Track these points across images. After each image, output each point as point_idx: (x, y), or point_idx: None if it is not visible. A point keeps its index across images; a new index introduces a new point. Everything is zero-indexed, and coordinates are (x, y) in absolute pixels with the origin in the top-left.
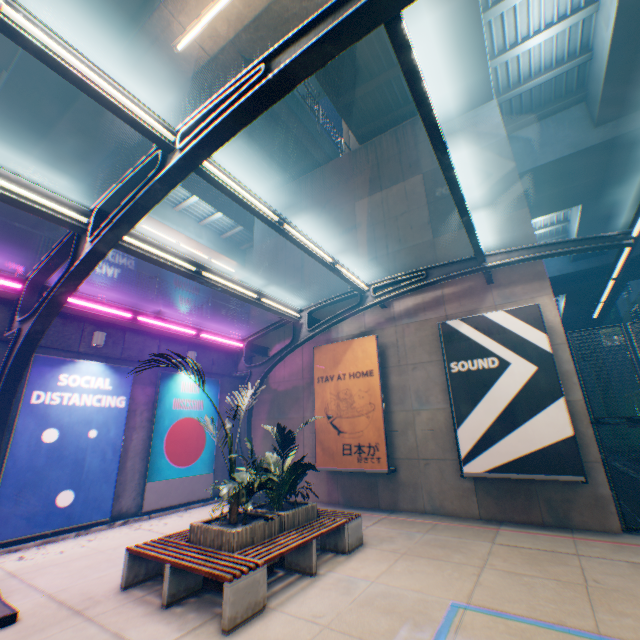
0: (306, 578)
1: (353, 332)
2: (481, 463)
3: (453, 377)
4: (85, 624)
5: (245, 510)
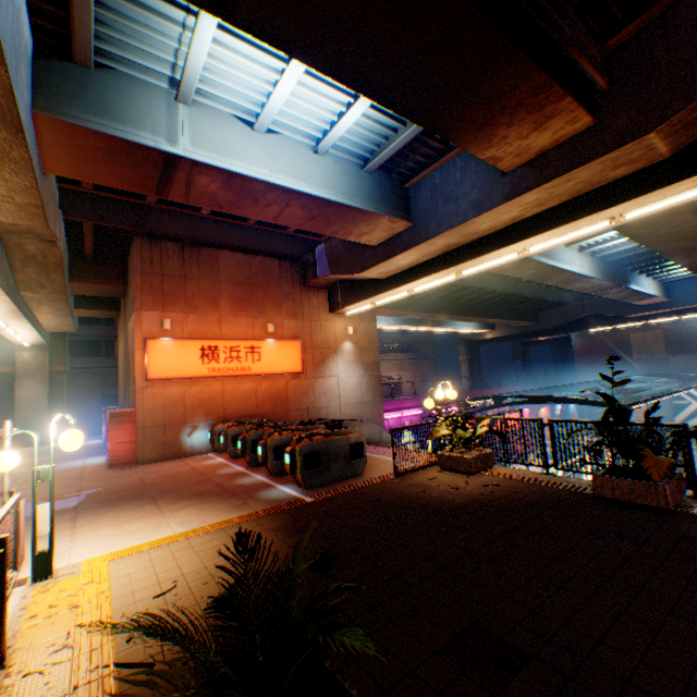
0: None
1: None
2: None
3: (672, 404)
4: None
5: None
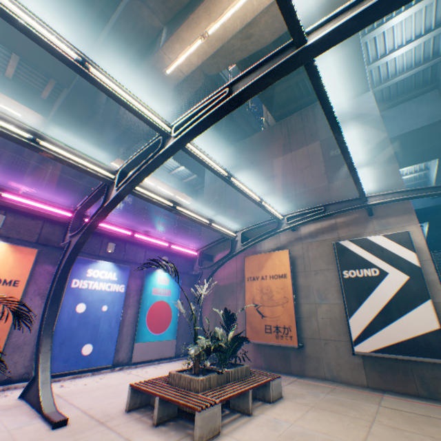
0: (245, 416)
1: (271, 247)
2: (368, 345)
3: (345, 281)
4: (108, 430)
5: (204, 365)
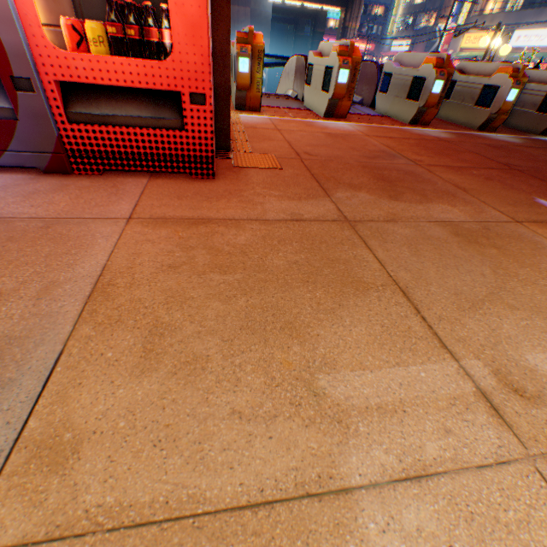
0: None
1: None
2: None
3: None
4: None
5: None
